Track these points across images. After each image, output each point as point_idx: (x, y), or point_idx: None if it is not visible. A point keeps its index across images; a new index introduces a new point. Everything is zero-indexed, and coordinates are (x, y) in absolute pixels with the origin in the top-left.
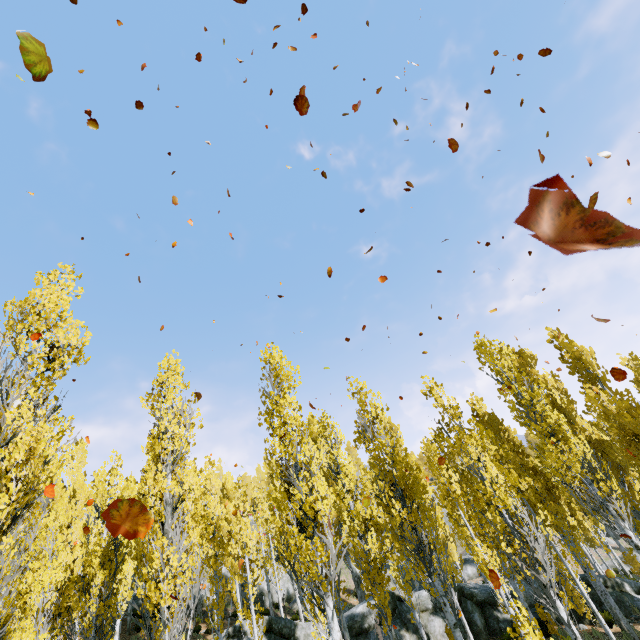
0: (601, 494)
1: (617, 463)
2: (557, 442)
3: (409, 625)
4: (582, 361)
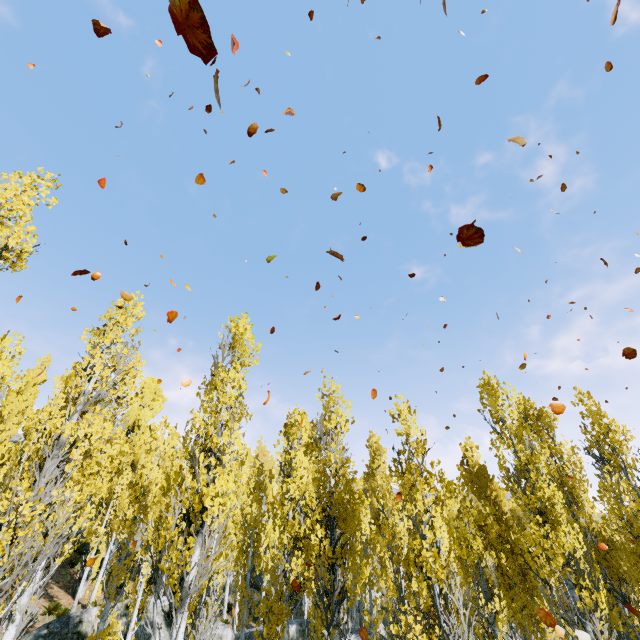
0: (581, 606)
1: (621, 573)
2: (544, 523)
3: None
4: (608, 437)
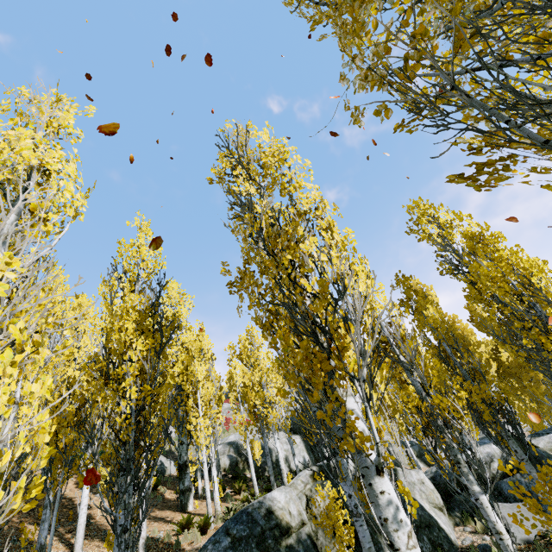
0: None
1: None
2: None
3: None
4: None
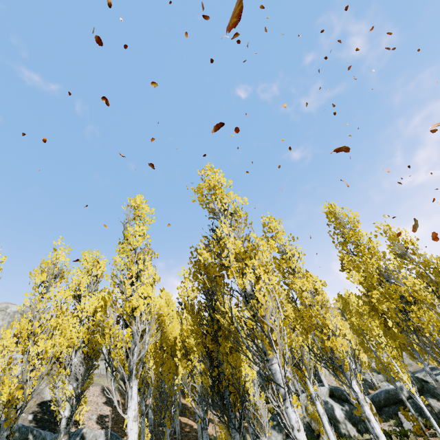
0: None
1: None
2: None
3: (439, 397)
4: None
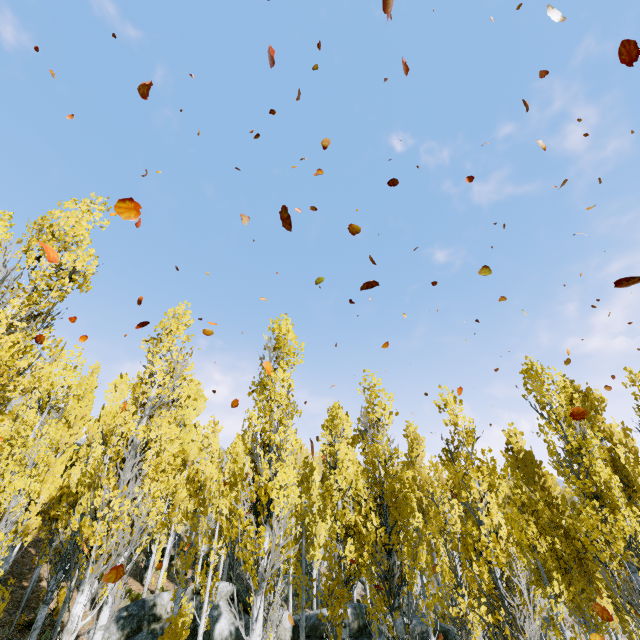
0: None
1: None
2: (601, 507)
3: None
4: None
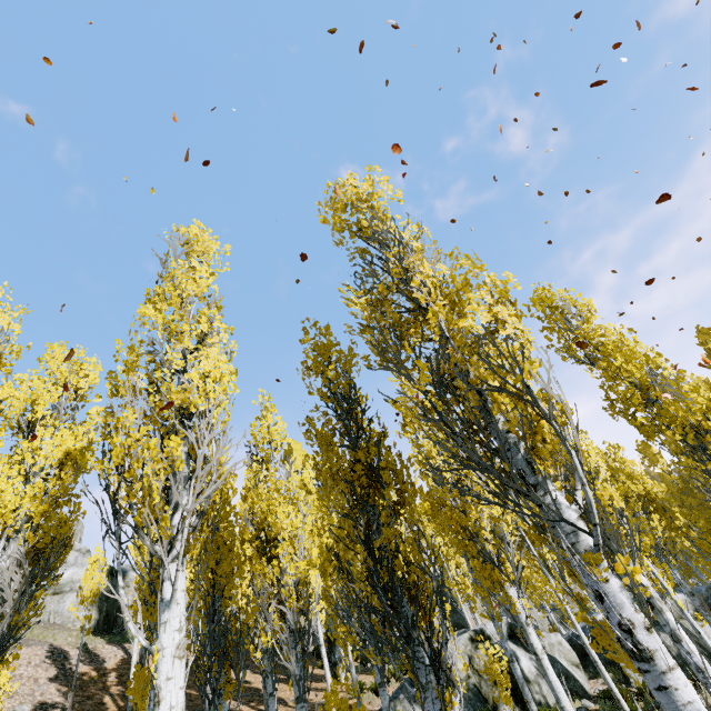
0: None
1: None
2: None
3: None
4: None
